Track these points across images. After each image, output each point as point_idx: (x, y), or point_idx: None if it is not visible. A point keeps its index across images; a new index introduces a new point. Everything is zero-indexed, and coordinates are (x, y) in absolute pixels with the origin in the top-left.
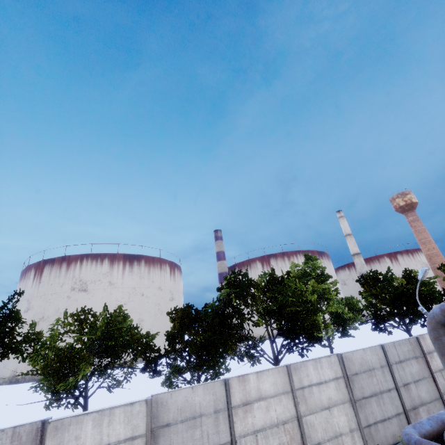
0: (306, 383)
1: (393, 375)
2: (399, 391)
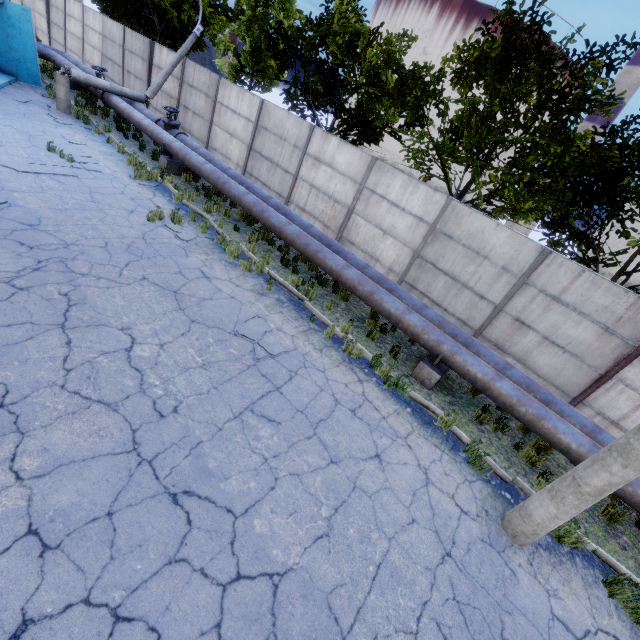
0: (88, 24)
1: (123, 57)
2: (123, 71)
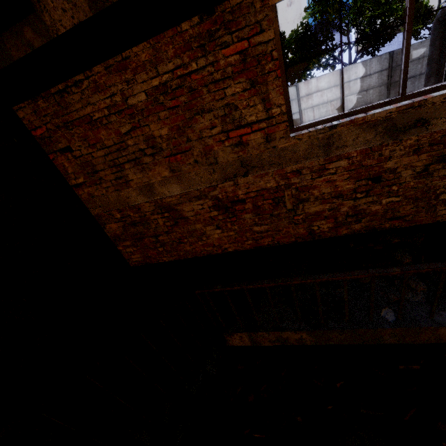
0: (353, 78)
1: None
2: None
